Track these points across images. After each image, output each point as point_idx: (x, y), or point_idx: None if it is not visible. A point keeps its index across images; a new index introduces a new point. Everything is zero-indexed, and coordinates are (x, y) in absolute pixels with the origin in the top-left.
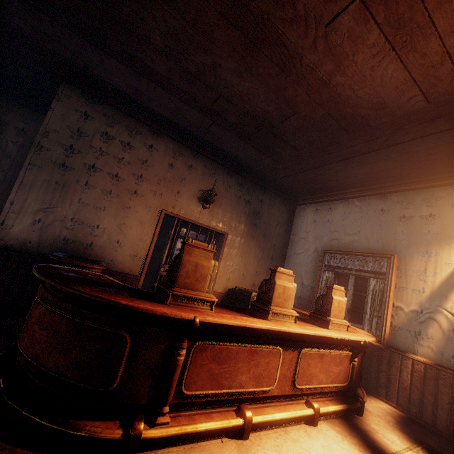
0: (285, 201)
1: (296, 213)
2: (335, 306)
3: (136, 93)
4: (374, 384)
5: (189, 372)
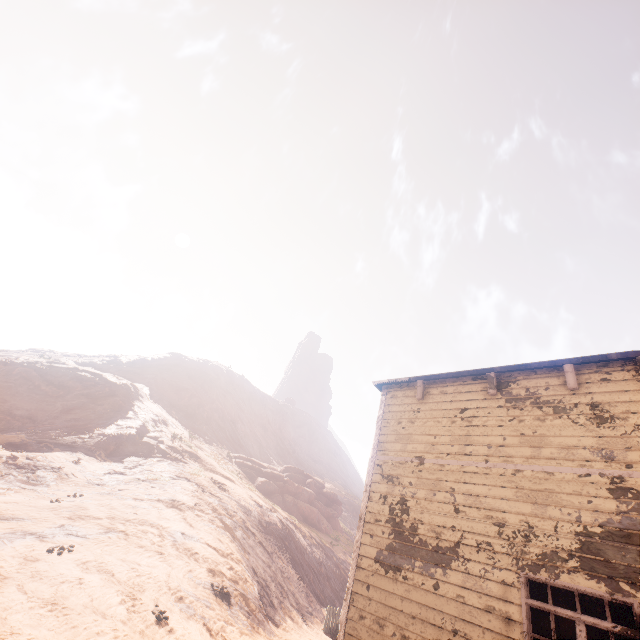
0: None
1: None
2: None
3: None
4: None
5: None
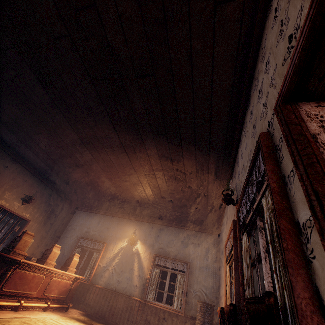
0: (72, 206)
1: (75, 214)
2: (73, 262)
3: (15, 146)
4: (79, 303)
5: (8, 281)
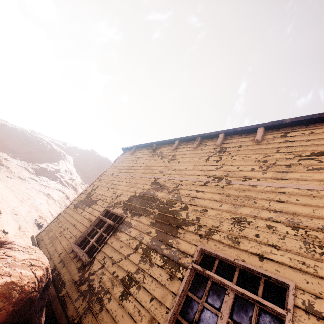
0: None
1: None
2: None
3: None
4: None
5: None
